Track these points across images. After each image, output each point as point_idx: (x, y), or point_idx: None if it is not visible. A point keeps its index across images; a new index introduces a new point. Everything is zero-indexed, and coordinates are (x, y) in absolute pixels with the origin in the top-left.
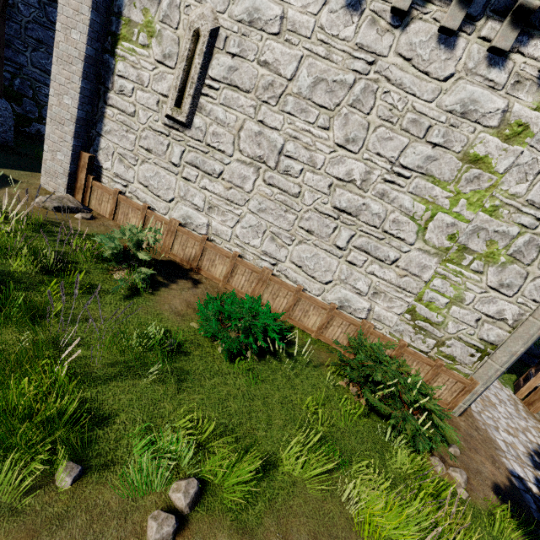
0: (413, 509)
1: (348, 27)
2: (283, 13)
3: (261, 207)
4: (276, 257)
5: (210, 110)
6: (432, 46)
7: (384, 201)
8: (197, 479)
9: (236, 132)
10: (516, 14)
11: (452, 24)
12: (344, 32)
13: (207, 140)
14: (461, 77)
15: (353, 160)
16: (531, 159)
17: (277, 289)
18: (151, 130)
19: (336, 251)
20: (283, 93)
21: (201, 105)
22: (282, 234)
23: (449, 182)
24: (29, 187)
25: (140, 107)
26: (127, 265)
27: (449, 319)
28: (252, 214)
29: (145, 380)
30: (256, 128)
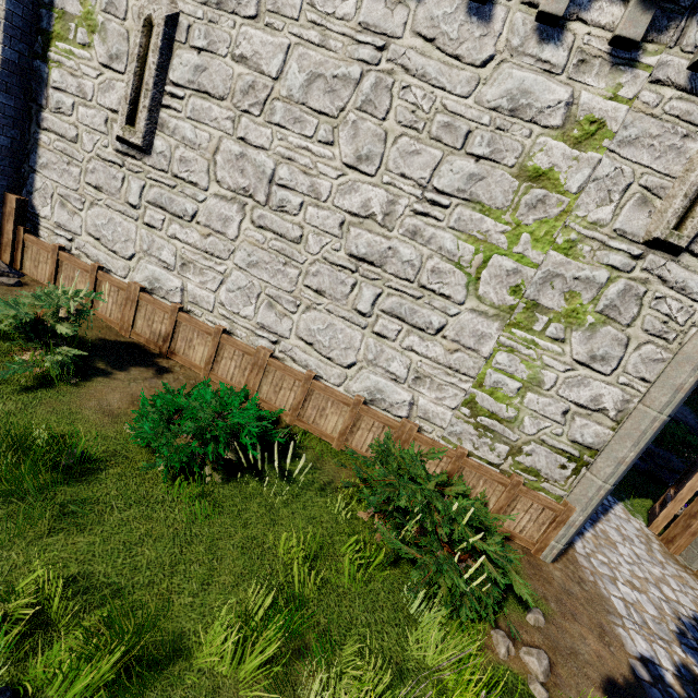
0: None
1: (347, 1)
2: None
3: (251, 261)
4: (277, 332)
5: (175, 127)
6: (461, 20)
7: (417, 242)
8: (1, 692)
9: (211, 155)
10: None
11: None
12: (342, 8)
13: (174, 169)
14: (505, 59)
15: (370, 186)
16: (614, 169)
17: (279, 378)
18: (100, 160)
19: (357, 318)
20: (268, 97)
21: (162, 122)
22: (282, 297)
23: (503, 210)
24: None
25: (84, 129)
26: (41, 343)
27: (524, 412)
28: (240, 271)
29: None
30: (237, 149)
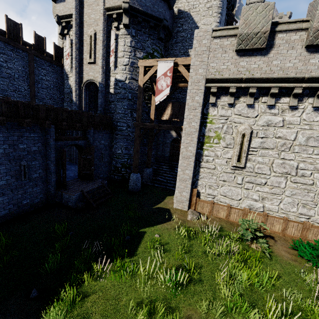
0: None
1: (317, 117)
2: (283, 119)
3: (292, 193)
4: (308, 215)
5: (254, 159)
6: None
7: None
8: None
9: (270, 165)
10: None
11: None
12: (316, 119)
13: (255, 171)
14: None
15: None
16: None
17: (316, 231)
18: (224, 172)
19: None
20: (291, 146)
21: (249, 158)
22: (308, 203)
23: None
24: (174, 210)
25: (217, 165)
26: (254, 240)
27: None
28: (288, 197)
29: None
30: (281, 161)
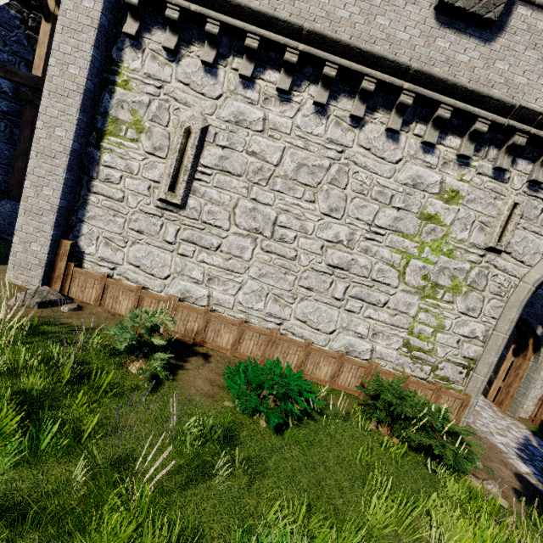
0: (490, 530)
1: (319, 127)
2: (264, 116)
3: (261, 273)
4: (281, 317)
5: (204, 192)
6: (383, 140)
7: (368, 255)
8: None
9: (231, 209)
10: (435, 121)
11: (396, 127)
12: (316, 130)
13: (203, 218)
14: (407, 160)
15: (338, 225)
16: (466, 214)
17: (286, 348)
18: (142, 213)
19: (335, 302)
20: (271, 175)
21: (194, 189)
22: (284, 294)
23: (414, 235)
24: None
25: (129, 193)
26: (142, 354)
27: (437, 345)
28: (253, 280)
29: (217, 479)
30: (250, 205)
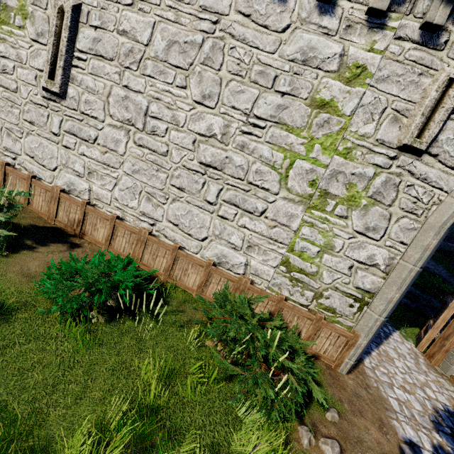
0: None
1: None
2: None
3: (134, 169)
4: (153, 217)
5: (81, 80)
6: (267, 1)
7: (245, 152)
8: None
9: (105, 98)
10: None
11: None
12: None
13: (81, 108)
14: (297, 27)
15: (212, 115)
16: (374, 98)
17: (156, 249)
18: (32, 103)
19: (207, 206)
20: (142, 58)
21: (73, 76)
22: (156, 193)
23: (302, 129)
24: None
25: (21, 83)
26: None
27: (323, 268)
28: (128, 176)
29: None
30: (123, 93)
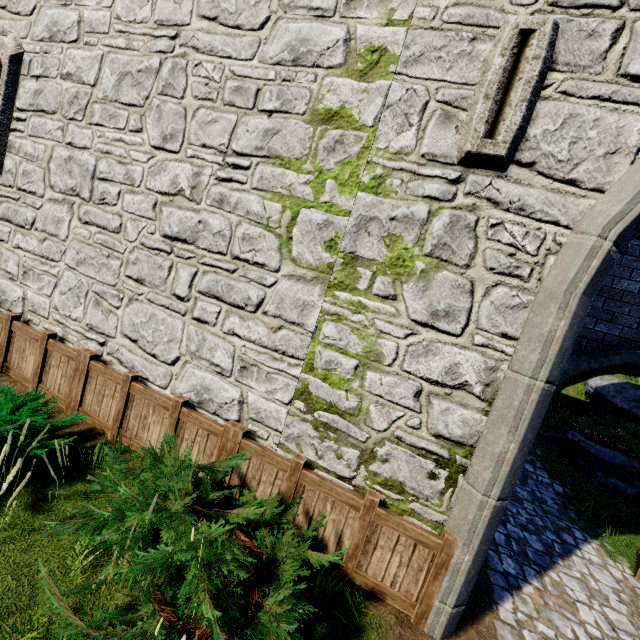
0: None
1: (145, 7)
2: (79, 17)
3: (79, 258)
4: (104, 331)
5: (19, 146)
6: None
7: (225, 210)
8: None
9: (46, 164)
10: None
11: None
12: (141, 14)
13: (19, 183)
14: (280, 17)
15: (177, 163)
16: (406, 91)
17: (102, 384)
18: None
19: (177, 304)
20: (88, 103)
21: (11, 144)
22: (107, 292)
23: (303, 160)
24: None
25: None
26: None
27: (368, 400)
28: (71, 271)
29: None
30: (66, 153)
